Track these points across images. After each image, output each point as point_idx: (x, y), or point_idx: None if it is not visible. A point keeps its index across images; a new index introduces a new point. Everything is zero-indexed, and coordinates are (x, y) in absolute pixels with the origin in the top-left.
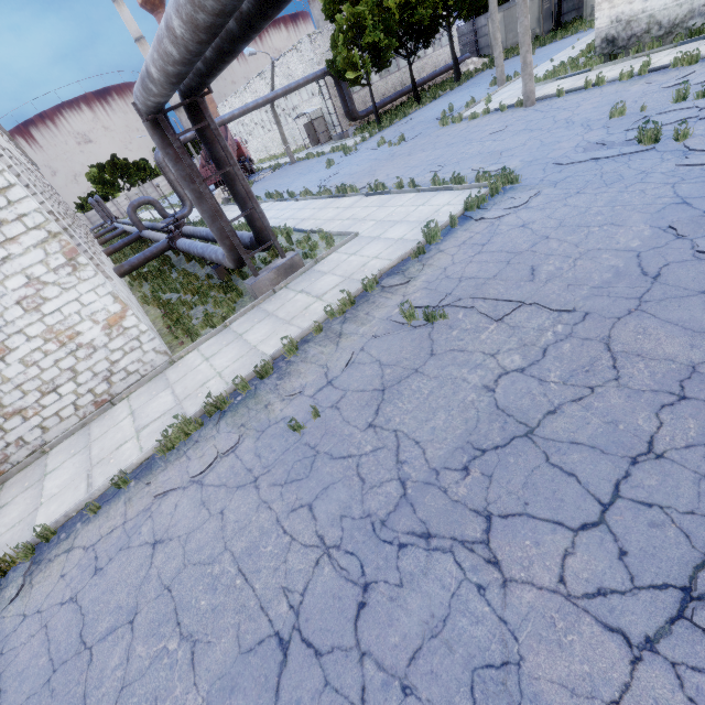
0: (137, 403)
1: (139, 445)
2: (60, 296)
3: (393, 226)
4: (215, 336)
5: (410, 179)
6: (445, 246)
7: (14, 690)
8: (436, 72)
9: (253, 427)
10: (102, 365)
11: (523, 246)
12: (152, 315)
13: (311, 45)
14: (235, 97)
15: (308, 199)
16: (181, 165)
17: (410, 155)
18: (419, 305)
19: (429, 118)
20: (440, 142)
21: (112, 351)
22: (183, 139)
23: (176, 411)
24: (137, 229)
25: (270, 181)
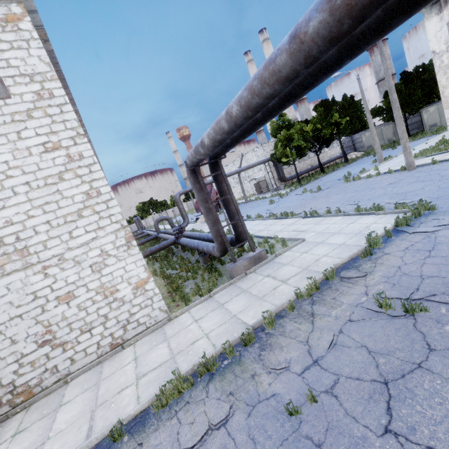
0: (140, 350)
1: (137, 393)
2: (114, 264)
3: (332, 235)
4: (202, 303)
5: (336, 208)
6: (389, 250)
7: None
8: (332, 159)
9: (243, 399)
10: (125, 315)
11: None
12: (158, 283)
13: (262, 148)
14: None
15: (261, 220)
16: (201, 193)
17: (328, 197)
18: (387, 296)
19: (333, 179)
20: (348, 190)
21: (133, 306)
22: (191, 189)
23: (170, 364)
24: (156, 233)
25: None
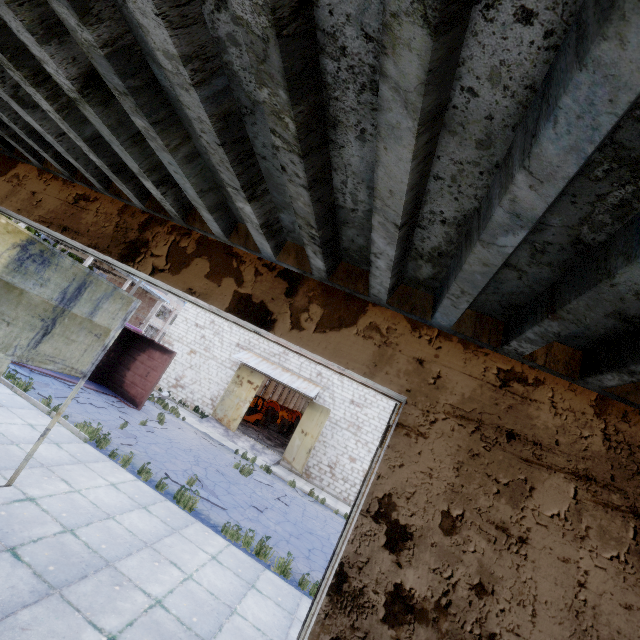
0: None
1: None
2: None
3: None
4: None
5: None
6: None
7: (309, 510)
8: None
9: None
10: None
11: None
12: None
13: None
14: None
15: None
16: None
17: None
18: None
19: None
20: None
21: None
22: None
23: None
24: None
25: None
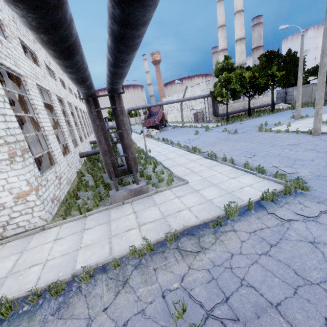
0: (0, 254)
1: None
2: None
3: (210, 186)
4: (75, 220)
5: (231, 157)
6: (238, 226)
7: None
8: (262, 105)
9: None
10: (5, 217)
11: (314, 274)
12: (73, 184)
13: (206, 84)
14: (170, 97)
15: (178, 148)
16: (95, 123)
17: (236, 142)
18: (194, 295)
19: (253, 125)
20: (255, 140)
21: (14, 211)
22: (138, 107)
23: None
24: None
25: (169, 132)
